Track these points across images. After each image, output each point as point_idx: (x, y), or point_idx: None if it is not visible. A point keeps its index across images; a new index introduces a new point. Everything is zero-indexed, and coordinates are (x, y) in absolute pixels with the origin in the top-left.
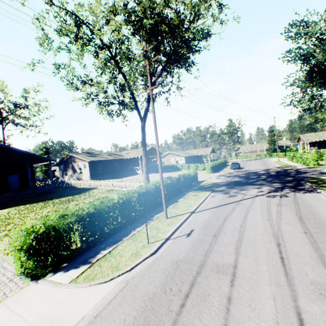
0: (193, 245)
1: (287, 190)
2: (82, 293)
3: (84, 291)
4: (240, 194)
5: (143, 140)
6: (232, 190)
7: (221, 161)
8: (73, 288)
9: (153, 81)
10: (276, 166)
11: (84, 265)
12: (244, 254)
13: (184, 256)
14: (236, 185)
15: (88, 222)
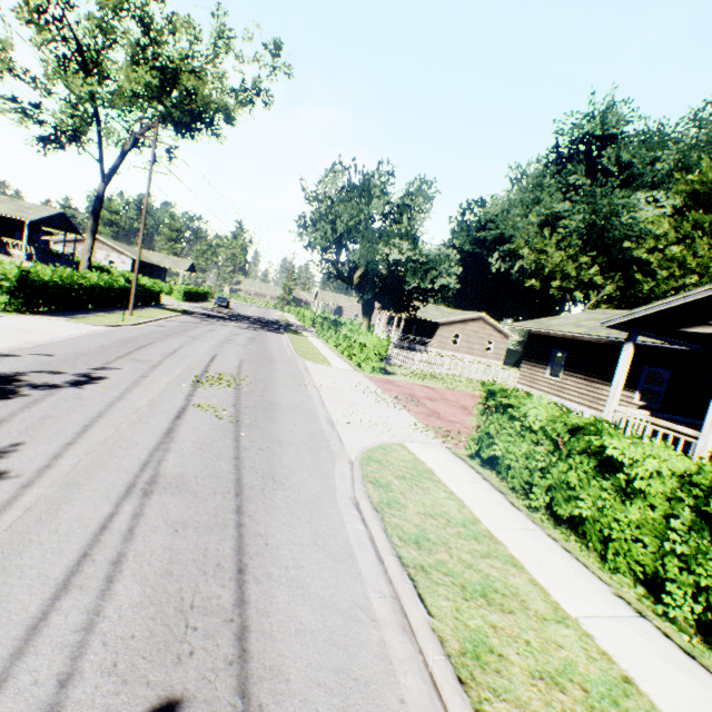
0: (168, 330)
1: (263, 329)
2: (85, 325)
3: (85, 325)
4: (217, 322)
5: (98, 210)
6: (209, 319)
7: (204, 290)
8: (72, 323)
9: (139, 133)
10: (276, 318)
11: (64, 317)
12: (207, 336)
13: (162, 331)
14: (216, 317)
15: (53, 287)
